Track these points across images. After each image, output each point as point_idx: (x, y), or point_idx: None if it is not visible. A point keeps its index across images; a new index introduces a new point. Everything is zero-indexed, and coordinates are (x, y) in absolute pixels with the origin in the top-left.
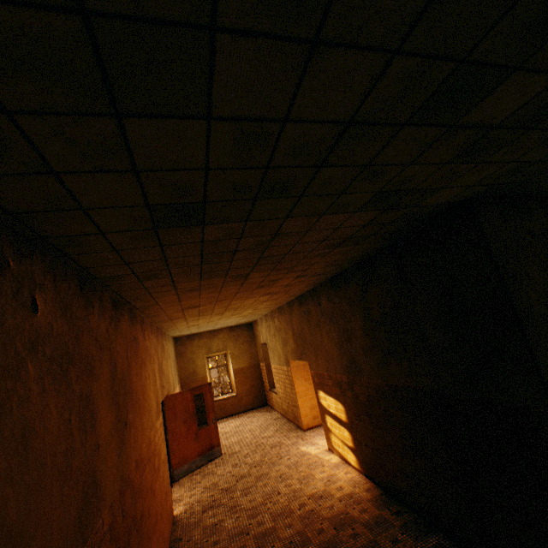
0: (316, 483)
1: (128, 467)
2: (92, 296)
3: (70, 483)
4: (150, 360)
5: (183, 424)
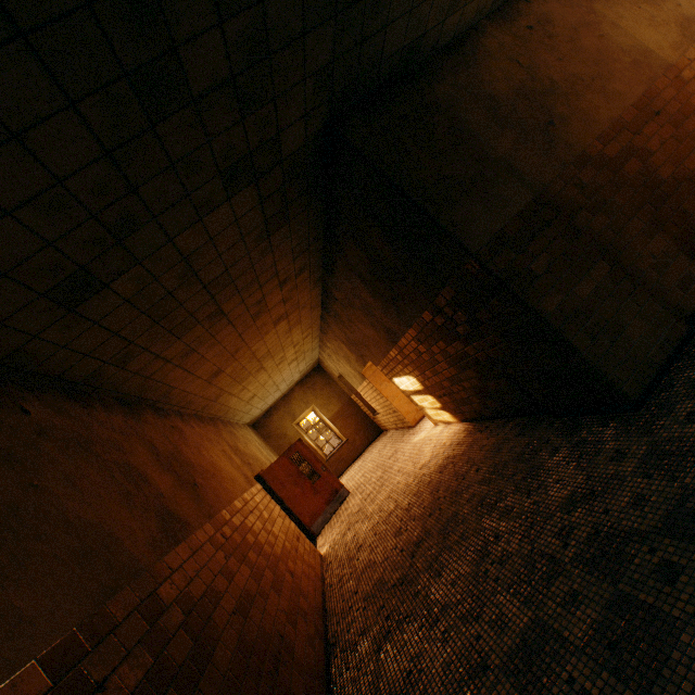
0: (426, 455)
1: (216, 511)
2: (87, 400)
3: (138, 509)
4: (211, 443)
5: (295, 487)
